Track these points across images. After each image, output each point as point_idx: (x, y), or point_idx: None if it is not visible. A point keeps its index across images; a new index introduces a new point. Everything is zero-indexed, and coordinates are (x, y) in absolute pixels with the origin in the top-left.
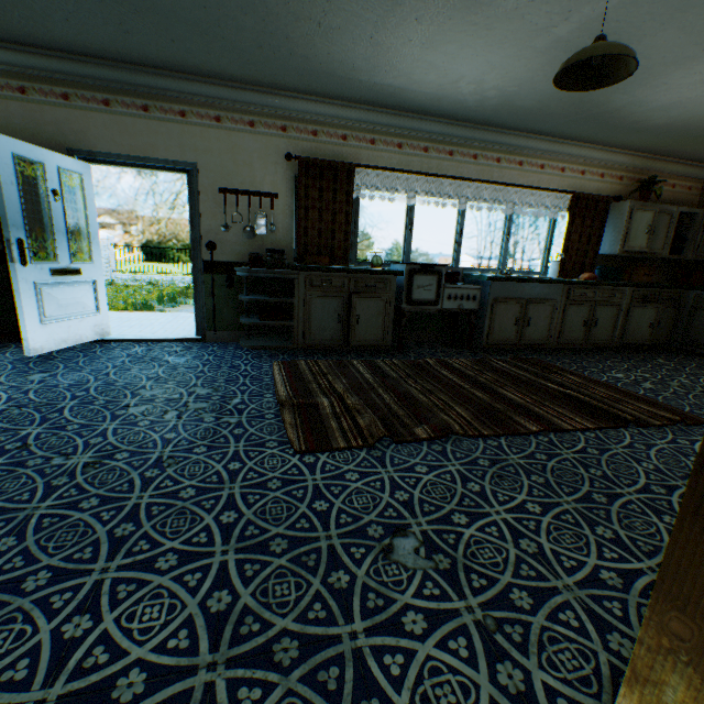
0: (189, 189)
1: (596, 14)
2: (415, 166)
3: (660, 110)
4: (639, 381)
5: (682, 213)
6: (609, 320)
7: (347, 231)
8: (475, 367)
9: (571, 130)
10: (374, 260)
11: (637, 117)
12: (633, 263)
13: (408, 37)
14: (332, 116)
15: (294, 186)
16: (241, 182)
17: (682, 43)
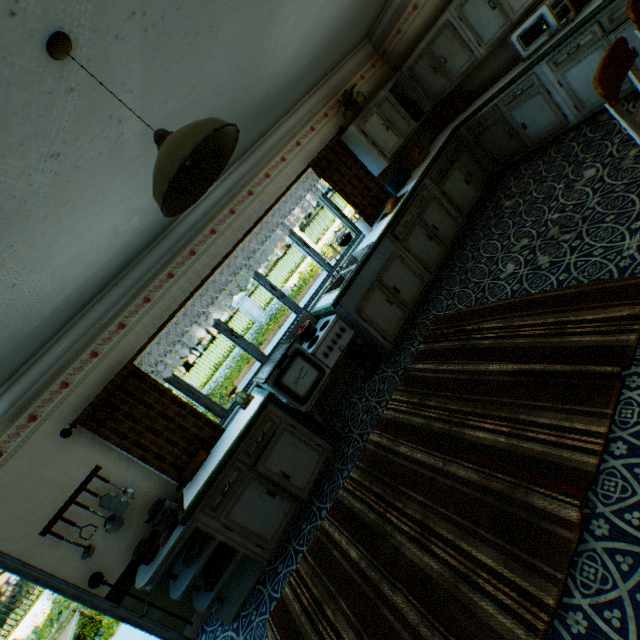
0: (14, 571)
1: (139, 89)
2: (178, 296)
3: (295, 60)
4: (531, 259)
5: (391, 89)
6: (440, 213)
7: (190, 410)
8: (415, 401)
9: (253, 135)
10: (238, 400)
11: (286, 80)
12: (402, 153)
13: (6, 288)
14: (60, 355)
15: (103, 440)
16: (52, 502)
17: (247, 17)
